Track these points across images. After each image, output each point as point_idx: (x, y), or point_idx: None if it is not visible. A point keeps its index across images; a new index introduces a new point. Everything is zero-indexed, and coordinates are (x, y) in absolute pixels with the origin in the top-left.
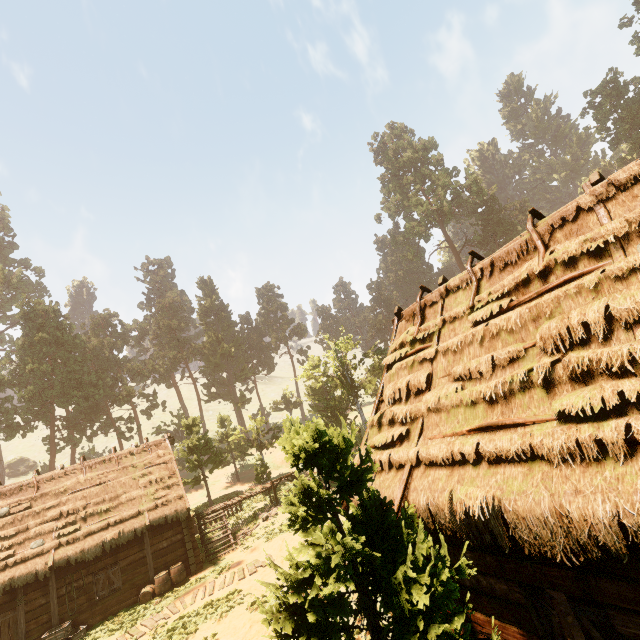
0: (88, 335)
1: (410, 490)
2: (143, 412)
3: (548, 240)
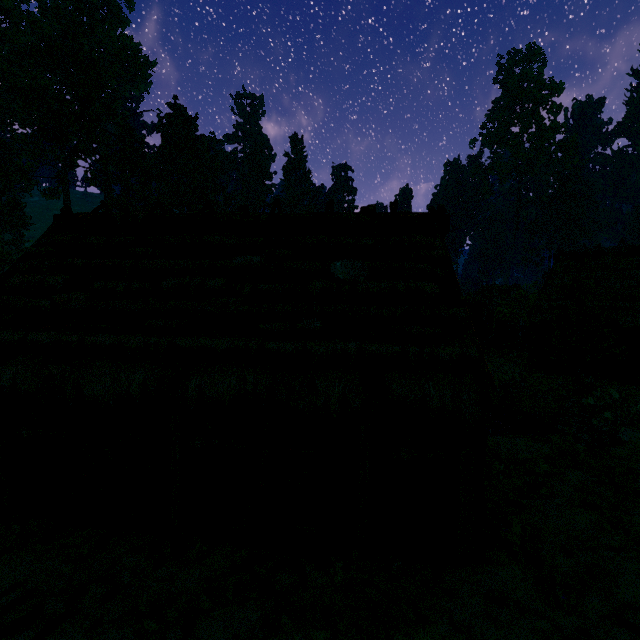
0: None
1: None
2: None
3: None
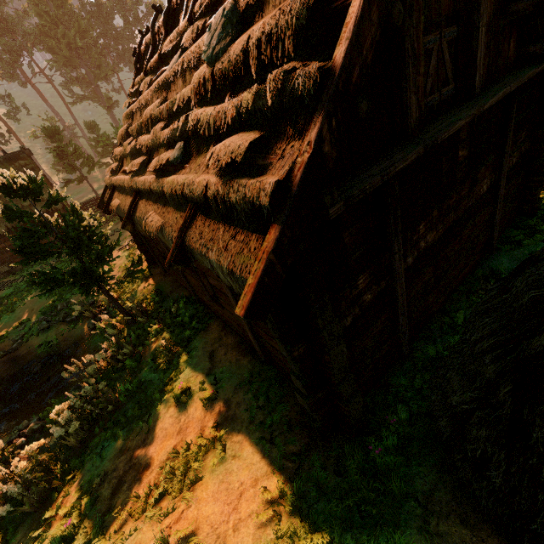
0: None
1: (112, 199)
2: (7, 116)
3: (174, 21)
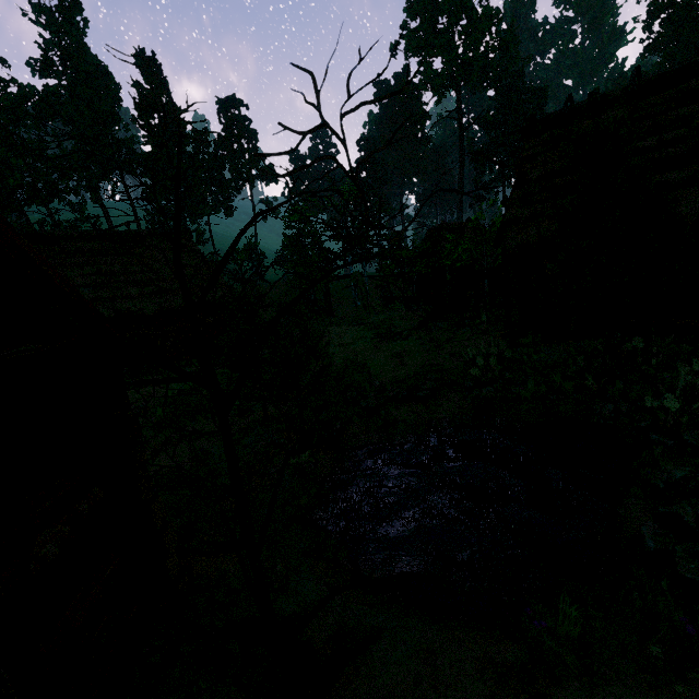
0: None
1: None
2: (69, 223)
3: None
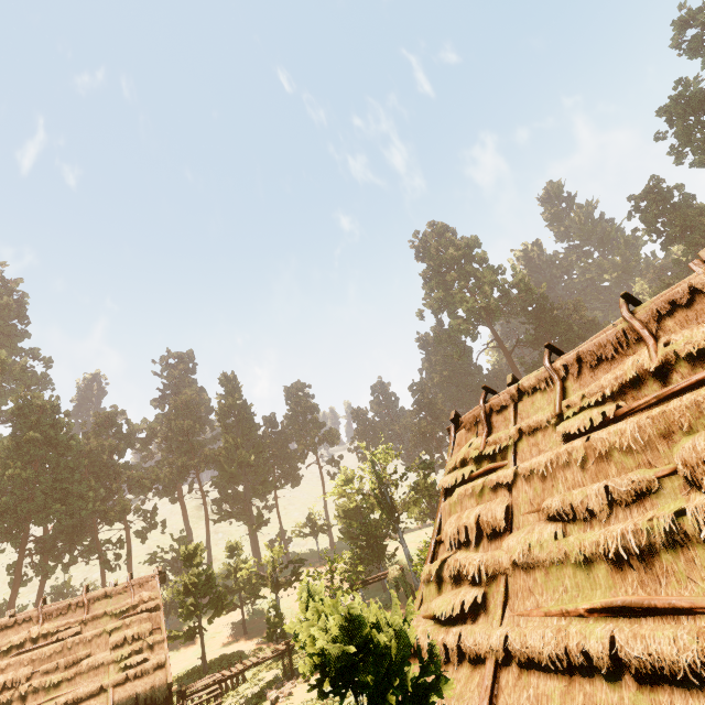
0: (88, 435)
1: None
2: (137, 533)
3: (655, 329)
